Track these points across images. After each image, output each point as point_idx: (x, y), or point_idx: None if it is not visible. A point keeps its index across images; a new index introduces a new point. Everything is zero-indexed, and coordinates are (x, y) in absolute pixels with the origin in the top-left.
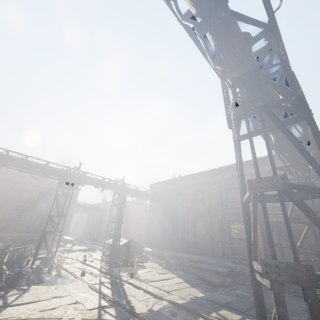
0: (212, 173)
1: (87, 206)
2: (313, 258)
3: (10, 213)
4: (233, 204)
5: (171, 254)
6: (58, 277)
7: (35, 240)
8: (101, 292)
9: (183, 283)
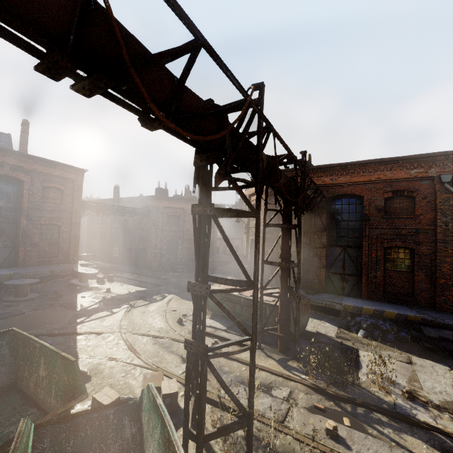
0: (448, 160)
1: (104, 207)
2: None
3: None
4: None
5: (352, 305)
6: None
7: (18, 286)
8: None
9: None
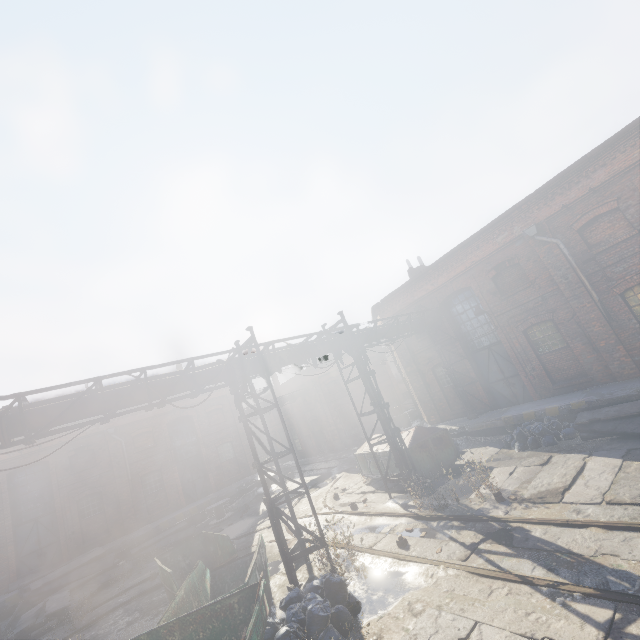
0: (524, 211)
1: (262, 406)
2: None
3: (141, 485)
4: (615, 252)
5: (510, 416)
6: (362, 573)
7: (216, 509)
8: (525, 577)
9: (629, 466)
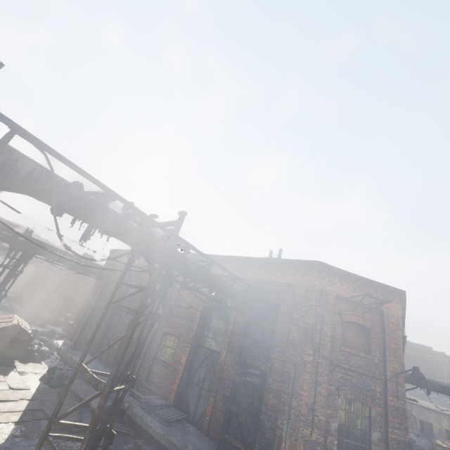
0: None
1: None
2: (219, 416)
3: None
4: (178, 310)
5: (74, 359)
6: None
7: None
8: None
9: (14, 413)
